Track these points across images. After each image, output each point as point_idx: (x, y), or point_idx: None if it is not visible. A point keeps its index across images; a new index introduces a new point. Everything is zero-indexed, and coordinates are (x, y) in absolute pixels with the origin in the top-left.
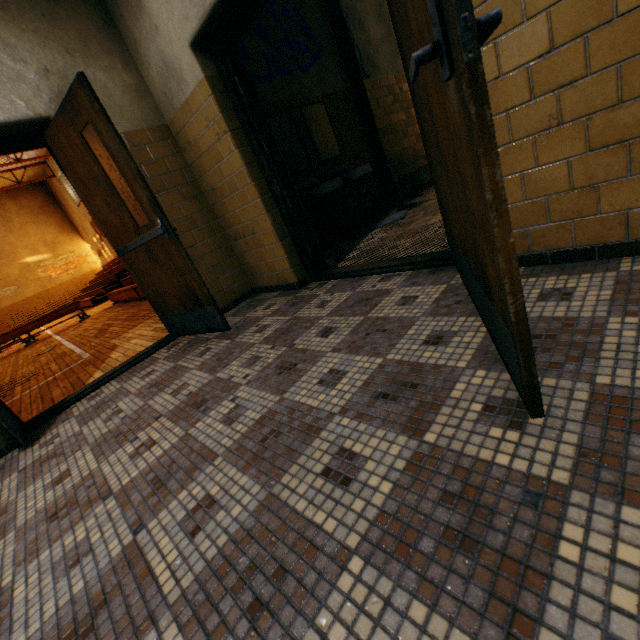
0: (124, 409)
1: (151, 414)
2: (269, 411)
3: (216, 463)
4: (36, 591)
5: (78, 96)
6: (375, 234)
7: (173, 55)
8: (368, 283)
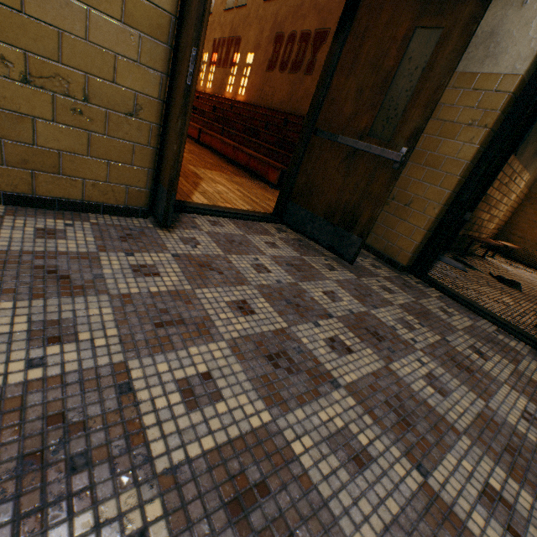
0: (270, 269)
1: (315, 303)
2: (484, 413)
3: (465, 441)
4: (326, 467)
5: (463, 2)
6: (446, 268)
7: (512, 34)
8: (484, 324)
